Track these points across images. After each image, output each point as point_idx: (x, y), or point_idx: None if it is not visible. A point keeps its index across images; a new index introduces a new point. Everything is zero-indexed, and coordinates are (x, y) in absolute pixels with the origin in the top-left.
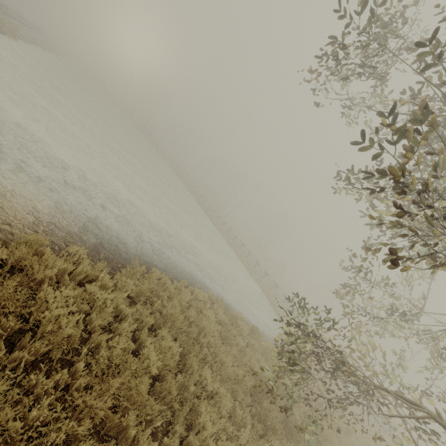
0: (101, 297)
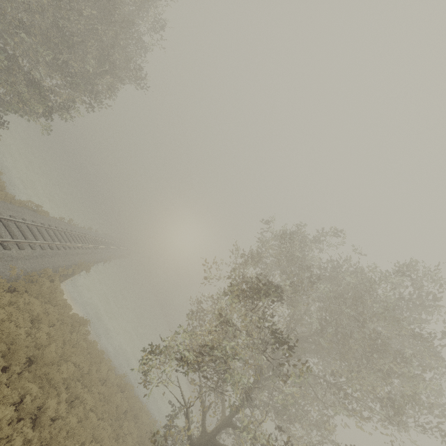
0: (112, 375)
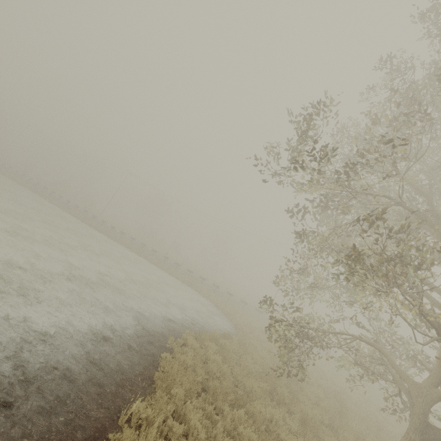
0: (195, 429)
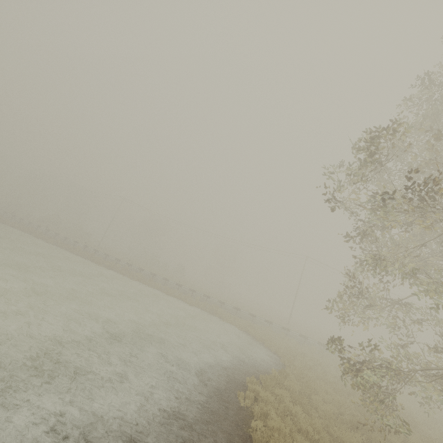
0: None
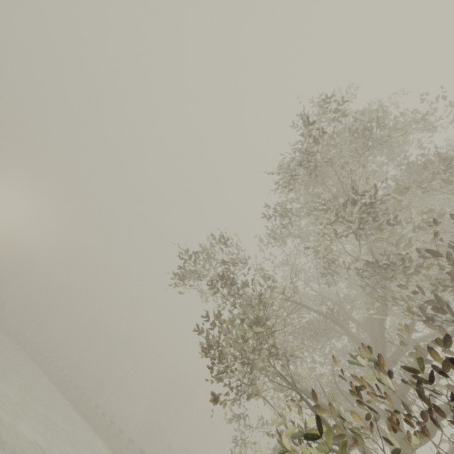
0: None
